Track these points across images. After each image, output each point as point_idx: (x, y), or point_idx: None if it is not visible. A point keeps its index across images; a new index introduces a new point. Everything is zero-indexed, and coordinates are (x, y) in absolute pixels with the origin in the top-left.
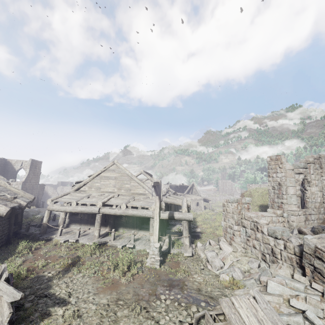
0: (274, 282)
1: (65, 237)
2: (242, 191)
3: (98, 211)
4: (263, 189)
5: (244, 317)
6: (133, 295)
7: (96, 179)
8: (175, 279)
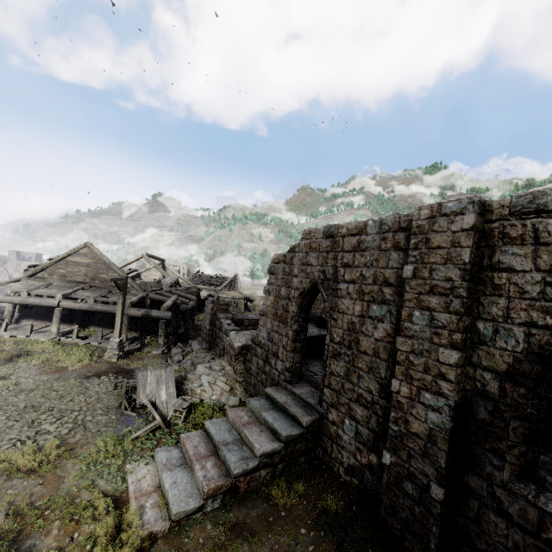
0: (202, 366)
1: (12, 333)
2: None
3: (58, 304)
4: None
5: (149, 380)
6: (75, 376)
7: (60, 263)
8: (127, 368)
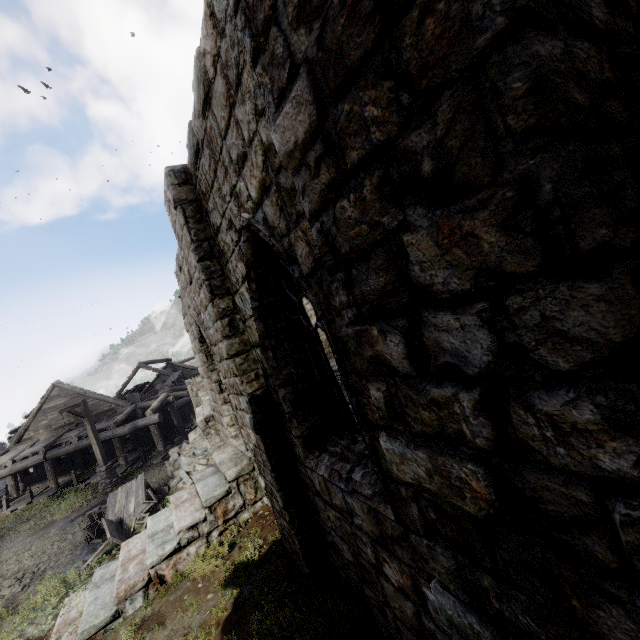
0: (184, 457)
1: (15, 506)
2: None
3: (44, 458)
4: None
5: (119, 497)
6: (62, 524)
7: (39, 416)
8: None
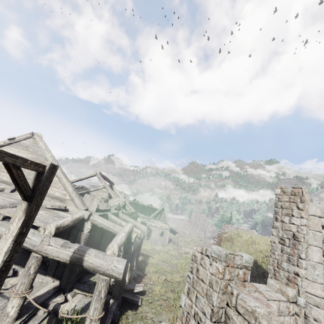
0: None
1: None
2: (220, 232)
3: None
4: (248, 235)
5: None
6: None
7: None
8: None
